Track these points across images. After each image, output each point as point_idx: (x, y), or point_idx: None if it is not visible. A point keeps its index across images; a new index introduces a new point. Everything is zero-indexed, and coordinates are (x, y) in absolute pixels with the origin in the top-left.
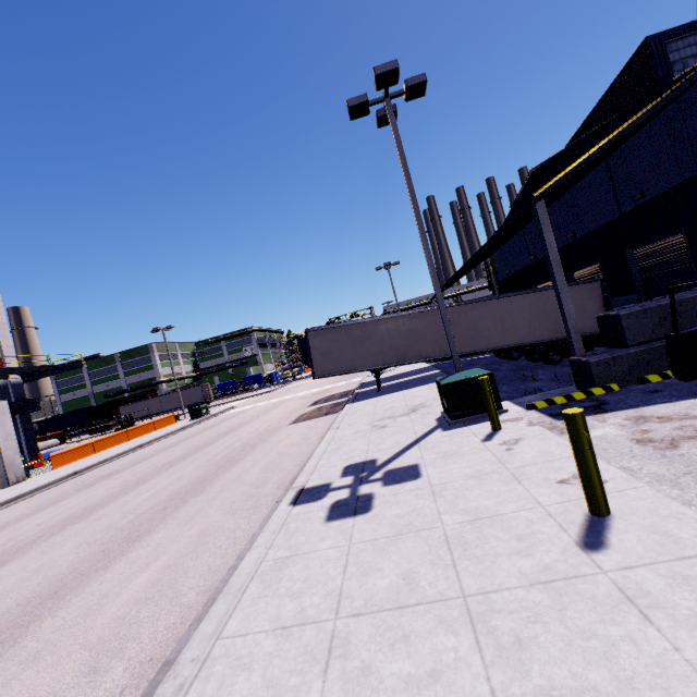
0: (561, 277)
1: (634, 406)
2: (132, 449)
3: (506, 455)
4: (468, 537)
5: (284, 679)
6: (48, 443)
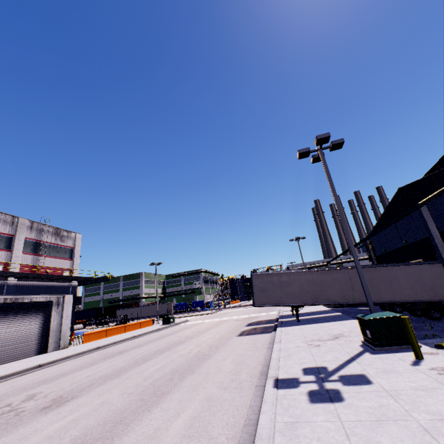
0: None
1: None
2: (129, 338)
3: (441, 377)
4: None
5: None
6: (77, 326)
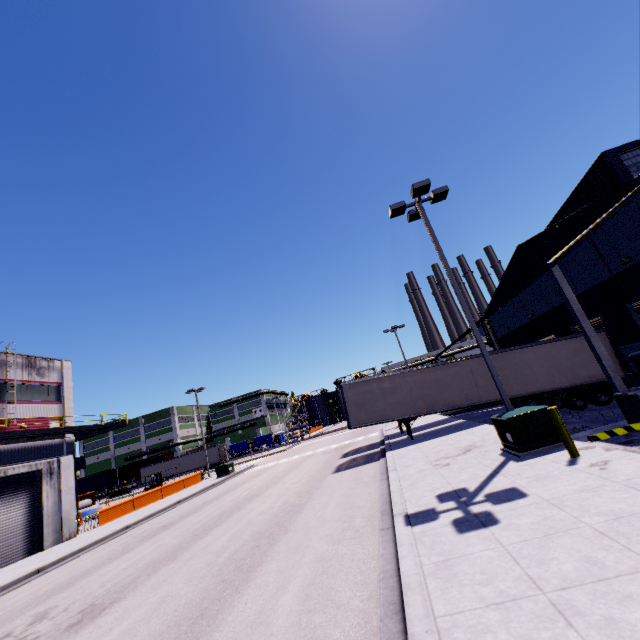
0: (587, 324)
1: None
2: (172, 504)
3: (604, 473)
4: (623, 529)
5: (534, 633)
6: (82, 503)
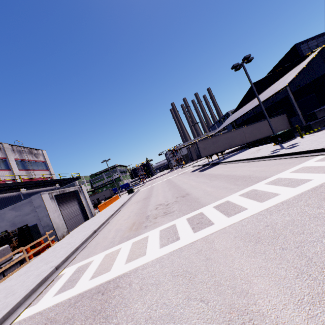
0: (296, 105)
1: None
2: (128, 200)
3: (315, 135)
4: None
5: None
6: None
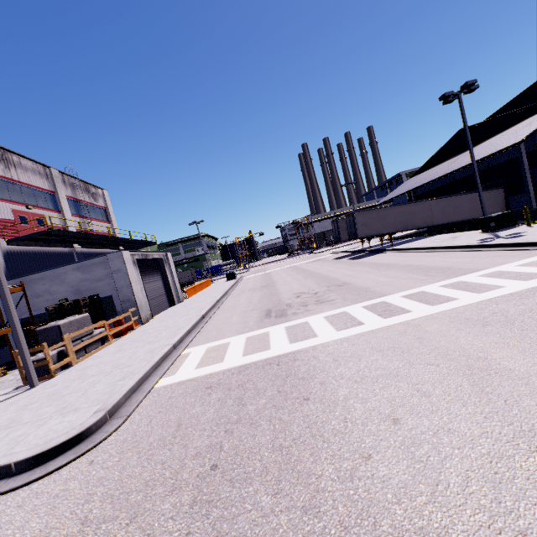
0: (528, 176)
1: None
2: (231, 286)
3: None
4: None
5: None
6: None
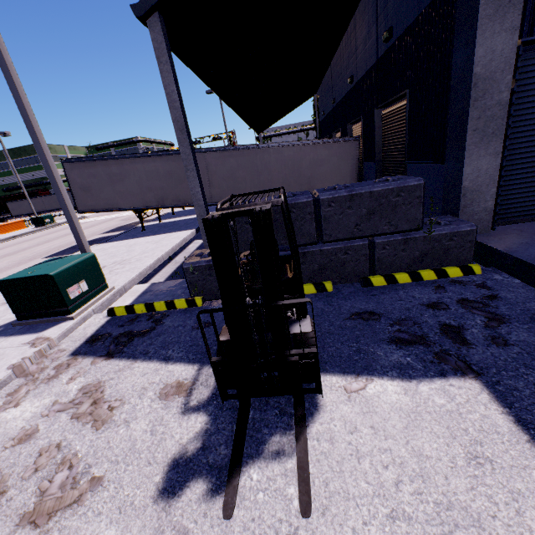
0: (186, 147)
1: (140, 355)
2: None
3: None
4: None
5: None
6: None
